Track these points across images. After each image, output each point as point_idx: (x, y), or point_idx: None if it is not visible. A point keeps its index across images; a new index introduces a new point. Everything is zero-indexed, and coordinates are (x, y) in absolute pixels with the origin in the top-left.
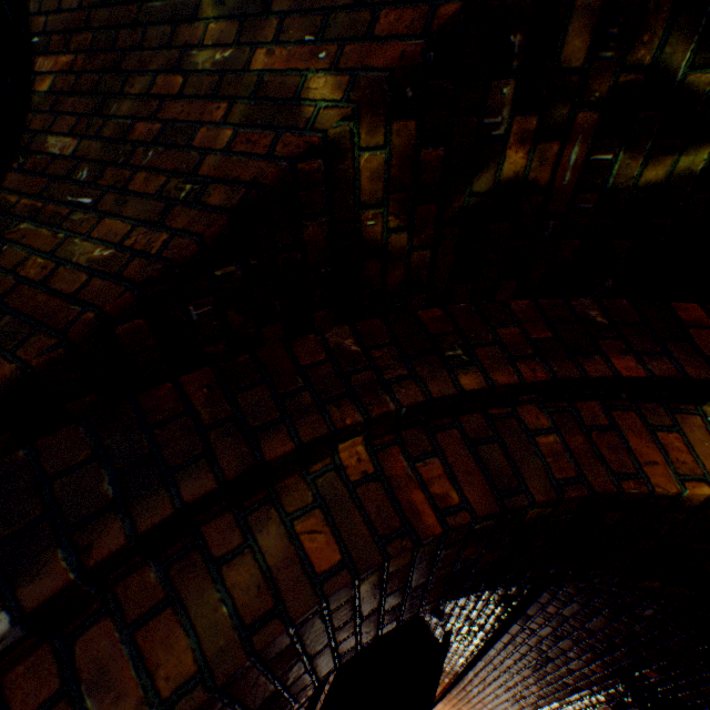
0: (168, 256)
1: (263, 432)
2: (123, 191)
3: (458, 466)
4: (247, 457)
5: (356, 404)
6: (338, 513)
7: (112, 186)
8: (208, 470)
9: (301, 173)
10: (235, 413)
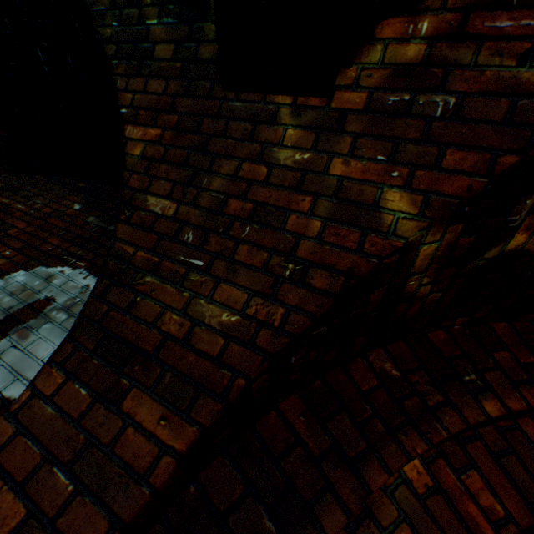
0: (290, 330)
1: (360, 462)
2: (230, 259)
3: (492, 478)
4: (359, 489)
5: (417, 432)
6: (420, 526)
7: (219, 253)
8: (335, 504)
9: (383, 264)
10: (332, 442)
